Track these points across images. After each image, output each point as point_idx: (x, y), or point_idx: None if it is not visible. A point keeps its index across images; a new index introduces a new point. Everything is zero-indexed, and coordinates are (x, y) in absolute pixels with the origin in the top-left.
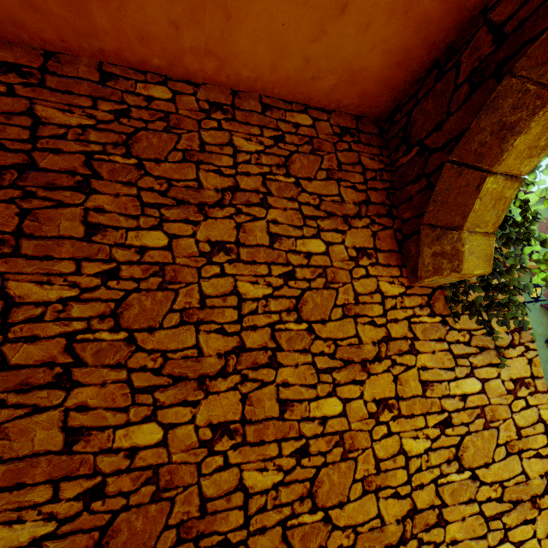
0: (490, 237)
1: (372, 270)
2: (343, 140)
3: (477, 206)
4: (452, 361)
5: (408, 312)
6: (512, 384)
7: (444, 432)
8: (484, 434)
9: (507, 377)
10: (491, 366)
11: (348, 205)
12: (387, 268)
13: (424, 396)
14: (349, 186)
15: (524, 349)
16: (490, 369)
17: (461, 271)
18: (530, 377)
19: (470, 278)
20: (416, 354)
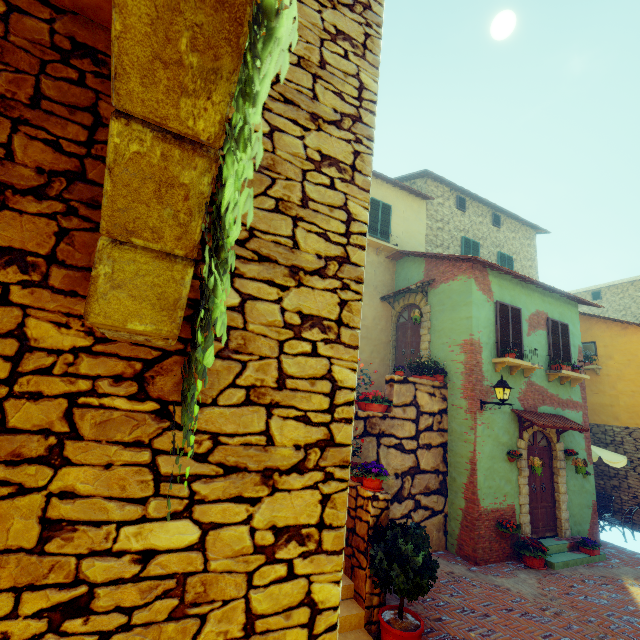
0: (176, 264)
1: (23, 293)
2: (71, 64)
3: (108, 185)
4: (149, 486)
5: (80, 385)
6: (273, 535)
7: (60, 627)
8: (165, 629)
9: (266, 522)
10: (240, 500)
11: (21, 169)
12: (65, 297)
13: (38, 552)
14: (43, 138)
15: (322, 478)
16: (234, 506)
17: (86, 317)
18: (316, 525)
19: (258, 348)
20: (59, 466)
